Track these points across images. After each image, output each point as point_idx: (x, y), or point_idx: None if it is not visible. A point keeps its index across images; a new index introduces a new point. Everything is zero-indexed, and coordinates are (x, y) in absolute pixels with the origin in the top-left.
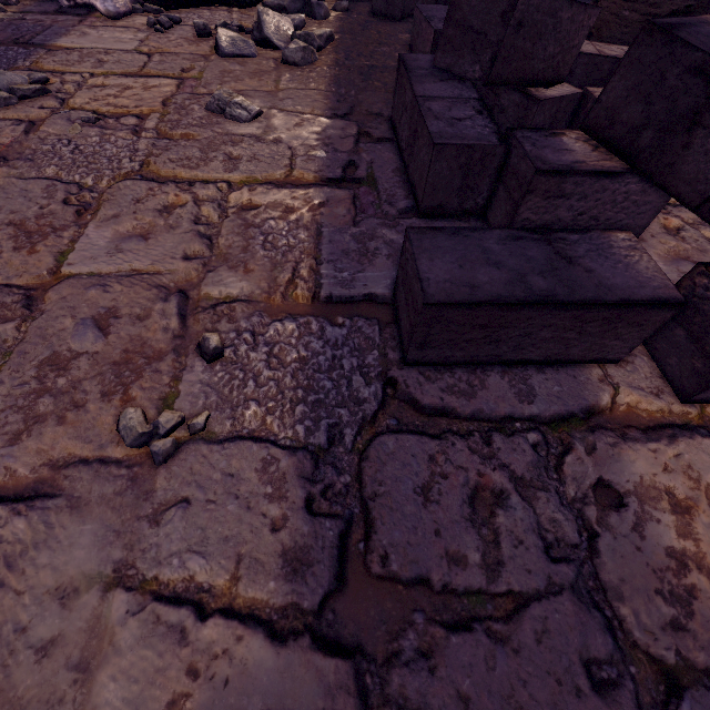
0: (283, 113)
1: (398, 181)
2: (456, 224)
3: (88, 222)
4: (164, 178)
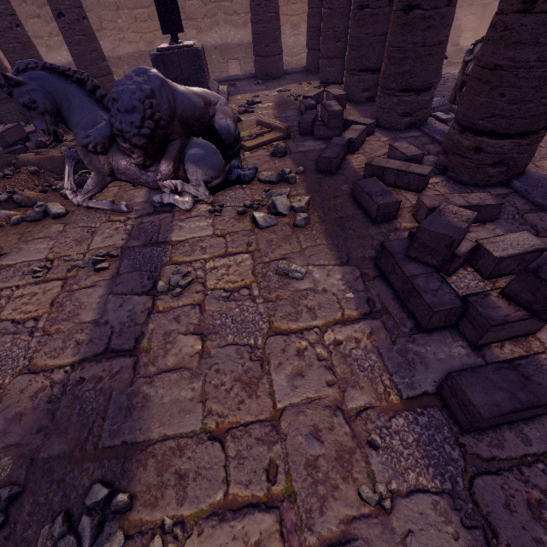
0: (316, 268)
1: (399, 307)
2: (442, 332)
3: (269, 371)
4: (286, 331)
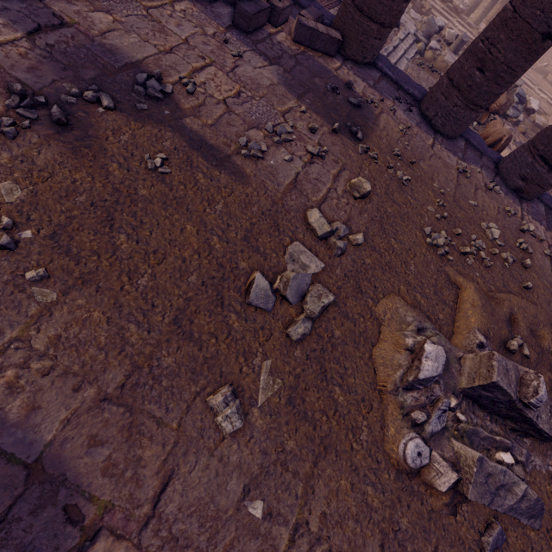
0: None
1: None
2: (220, 3)
3: (165, 25)
4: (153, 6)
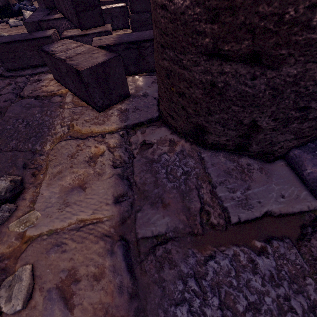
0: None
1: None
2: None
3: None
4: None
